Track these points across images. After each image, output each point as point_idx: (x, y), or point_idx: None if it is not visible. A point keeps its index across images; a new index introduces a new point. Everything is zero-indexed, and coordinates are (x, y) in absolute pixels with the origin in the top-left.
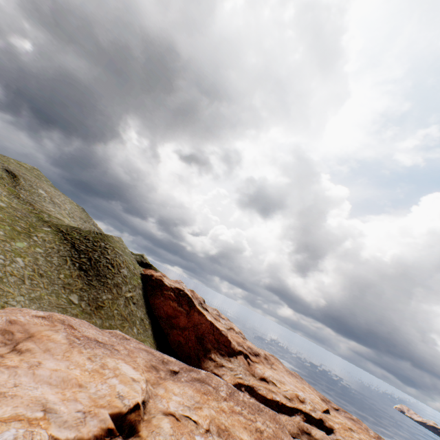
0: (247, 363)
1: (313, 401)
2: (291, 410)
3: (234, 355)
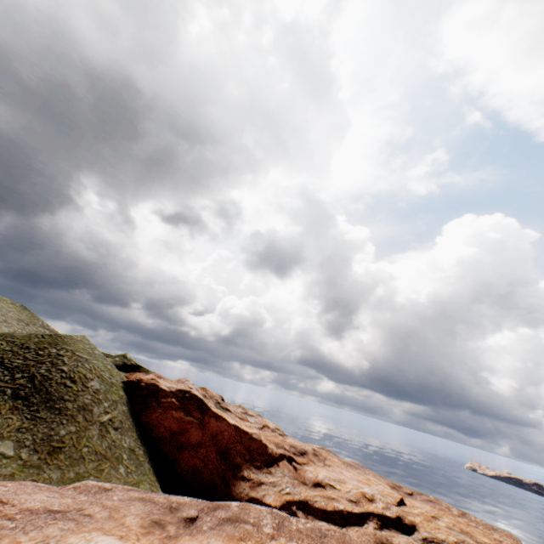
0: (293, 468)
1: (383, 494)
2: (360, 518)
3: (274, 463)
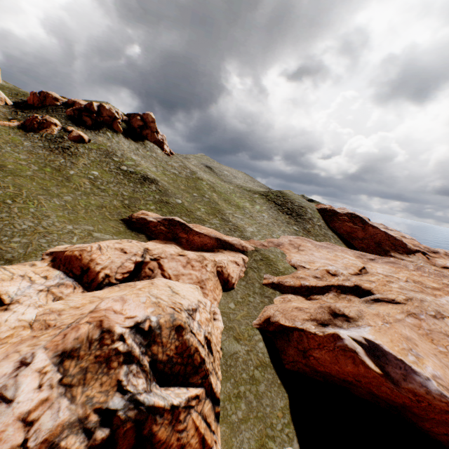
0: (425, 258)
1: None
2: None
3: (411, 253)
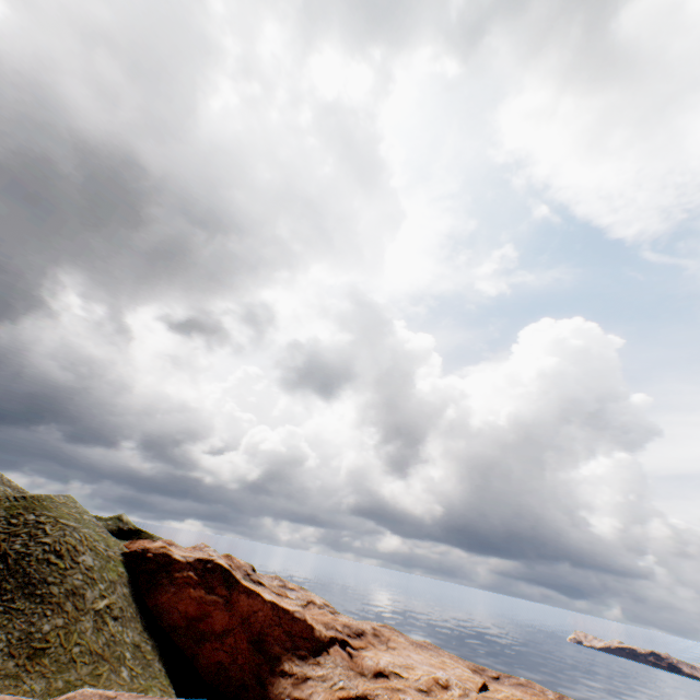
0: (347, 656)
1: (462, 679)
2: None
3: (323, 650)
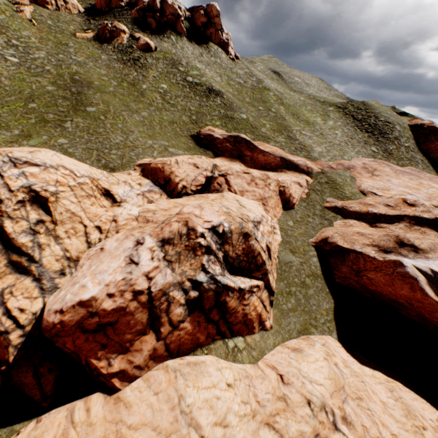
0: None
1: None
2: None
3: None
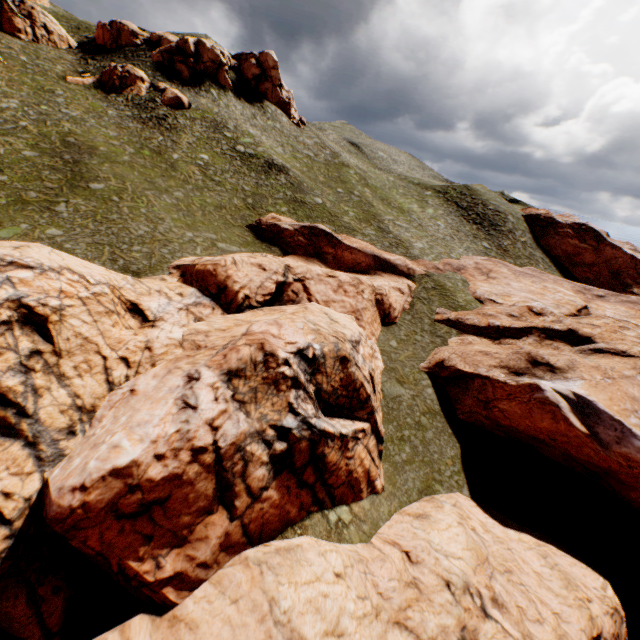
0: None
1: None
2: None
3: None
